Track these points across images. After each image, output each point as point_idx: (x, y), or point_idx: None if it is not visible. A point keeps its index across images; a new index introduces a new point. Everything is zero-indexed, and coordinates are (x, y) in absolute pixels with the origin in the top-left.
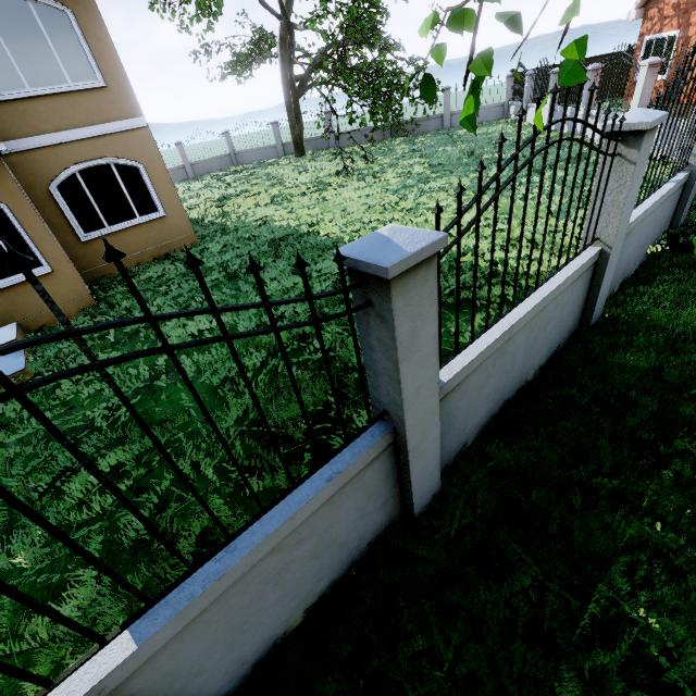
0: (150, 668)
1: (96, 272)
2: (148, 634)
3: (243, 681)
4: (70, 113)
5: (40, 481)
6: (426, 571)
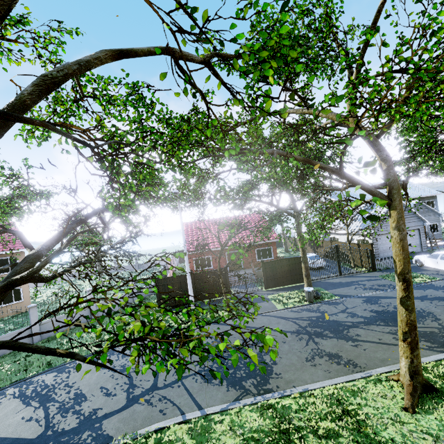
0: None
1: None
2: None
3: None
4: None
5: None
6: None
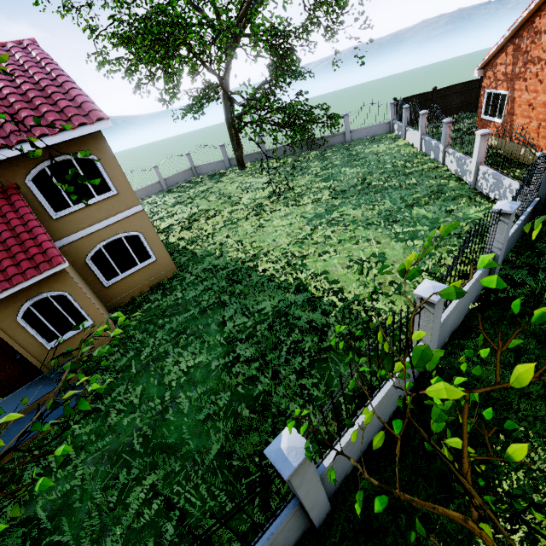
0: None
1: (114, 303)
2: None
3: None
4: (97, 214)
5: (112, 494)
6: None
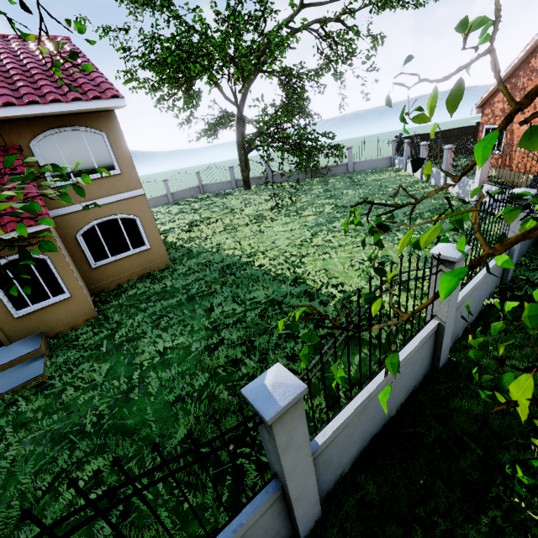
0: None
1: (99, 287)
2: None
3: None
4: (96, 190)
5: (44, 480)
6: None
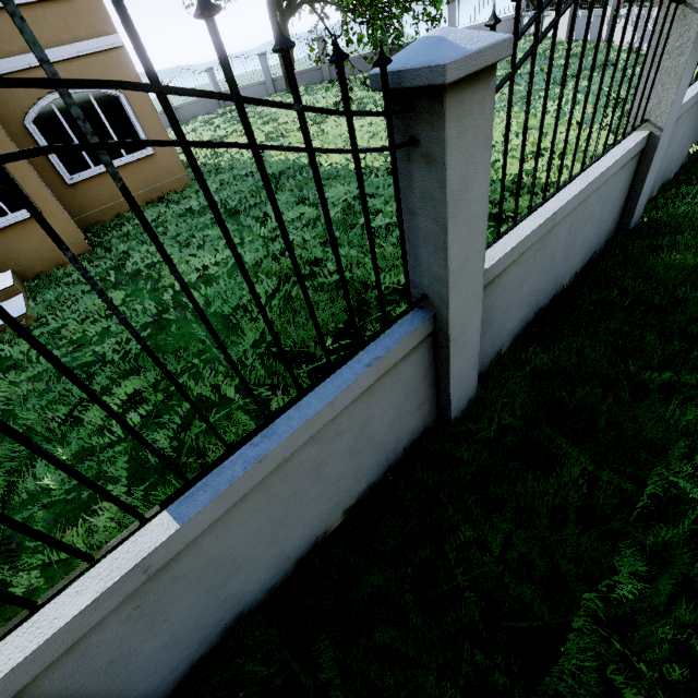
0: (195, 552)
1: (87, 219)
2: (190, 514)
3: (286, 577)
4: (34, 30)
5: (57, 412)
6: (468, 469)
